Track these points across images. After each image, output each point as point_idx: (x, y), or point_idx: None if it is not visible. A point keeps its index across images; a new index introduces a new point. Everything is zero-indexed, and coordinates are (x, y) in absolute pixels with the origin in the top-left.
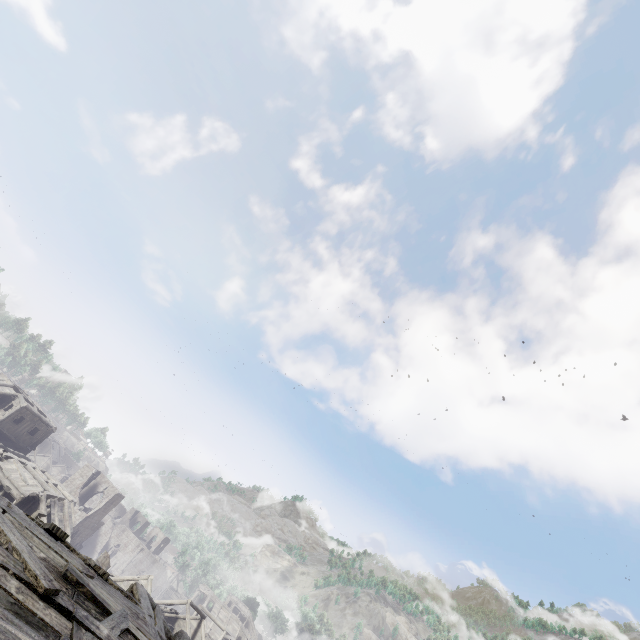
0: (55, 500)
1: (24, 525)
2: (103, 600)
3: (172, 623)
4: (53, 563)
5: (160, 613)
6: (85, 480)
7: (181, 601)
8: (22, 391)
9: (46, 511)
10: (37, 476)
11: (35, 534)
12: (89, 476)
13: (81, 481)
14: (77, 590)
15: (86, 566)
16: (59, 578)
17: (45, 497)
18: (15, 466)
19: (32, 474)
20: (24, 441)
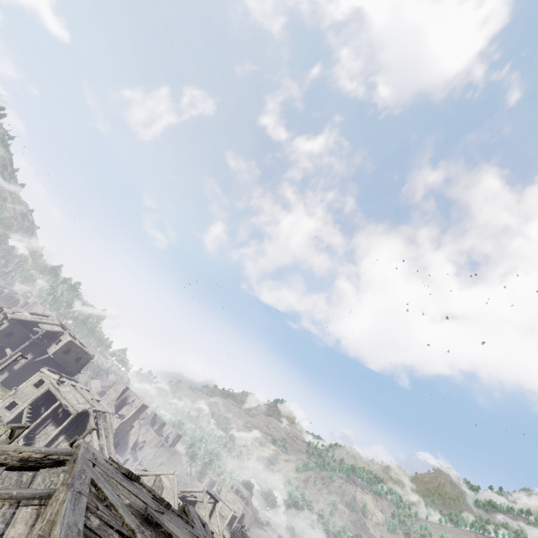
0: (100, 413)
1: (109, 475)
2: (176, 536)
3: (193, 505)
4: (136, 507)
5: (209, 530)
6: (118, 395)
7: (199, 489)
8: (66, 328)
9: (94, 423)
10: (85, 395)
11: (118, 481)
12: (121, 391)
13: (115, 395)
14: (157, 530)
15: (156, 503)
16: (143, 522)
17: (93, 412)
18: (69, 388)
19: (81, 394)
20: (72, 367)
